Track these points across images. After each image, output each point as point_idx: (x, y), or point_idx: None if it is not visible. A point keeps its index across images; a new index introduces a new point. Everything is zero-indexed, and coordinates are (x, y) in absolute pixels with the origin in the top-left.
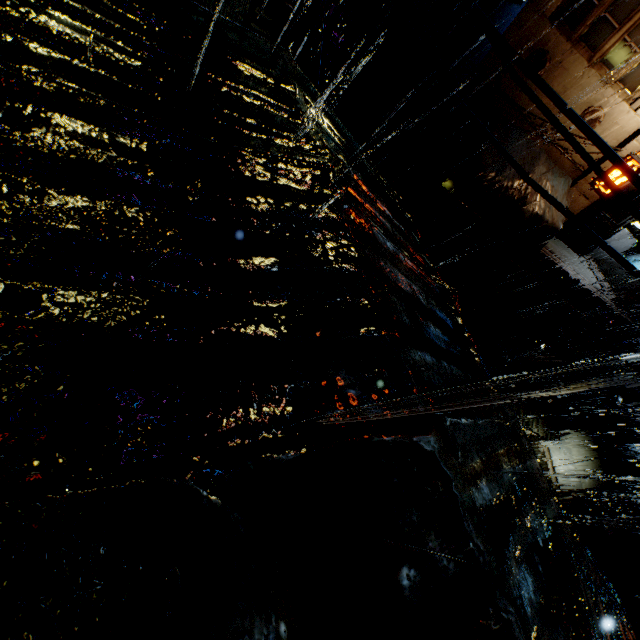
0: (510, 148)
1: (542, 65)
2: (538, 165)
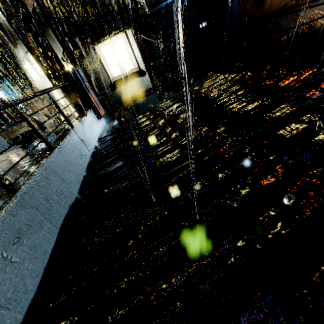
0: (281, 24)
1: None
2: (301, 13)
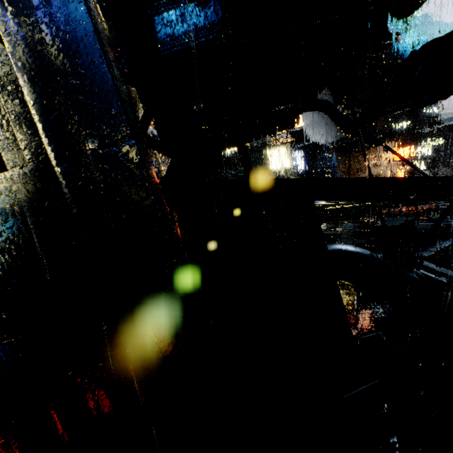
0: None
1: None
2: None
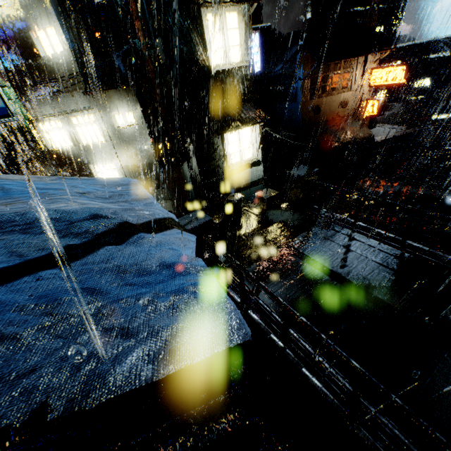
0: (332, 132)
1: (319, 109)
2: (345, 127)
